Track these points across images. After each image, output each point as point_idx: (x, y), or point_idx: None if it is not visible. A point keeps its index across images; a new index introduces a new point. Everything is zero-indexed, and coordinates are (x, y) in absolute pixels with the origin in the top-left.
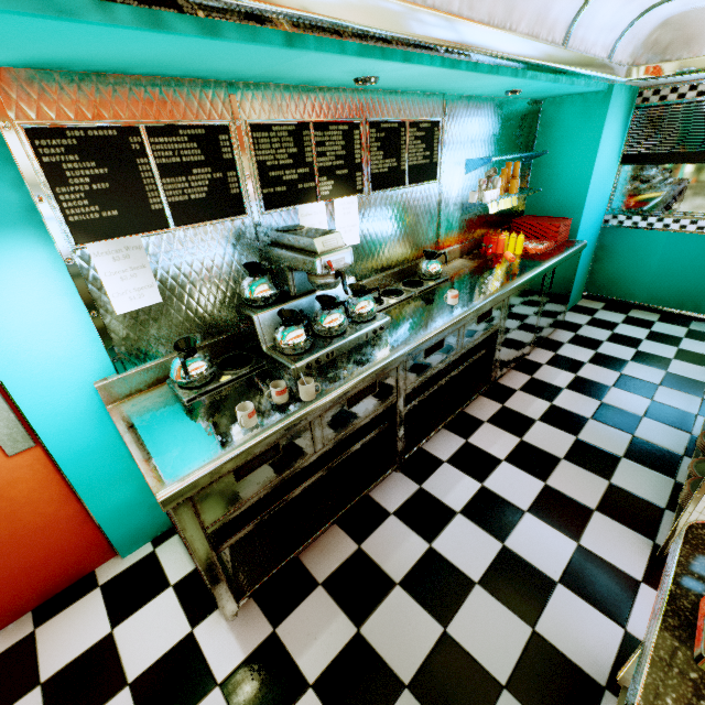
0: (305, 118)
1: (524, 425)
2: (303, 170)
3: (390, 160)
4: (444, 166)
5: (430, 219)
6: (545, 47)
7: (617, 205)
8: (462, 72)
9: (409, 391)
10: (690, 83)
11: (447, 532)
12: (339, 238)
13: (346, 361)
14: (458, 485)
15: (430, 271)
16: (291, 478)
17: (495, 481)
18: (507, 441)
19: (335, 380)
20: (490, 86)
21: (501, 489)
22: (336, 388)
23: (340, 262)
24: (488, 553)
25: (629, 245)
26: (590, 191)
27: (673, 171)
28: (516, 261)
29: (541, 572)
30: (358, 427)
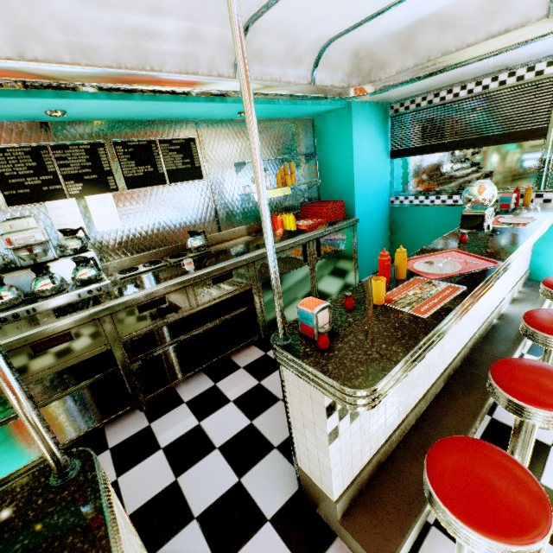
0: (43, 142)
1: (270, 370)
2: (46, 177)
3: (145, 167)
4: (211, 169)
5: (205, 208)
6: (208, 80)
7: (397, 189)
8: (139, 101)
9: (127, 340)
10: (421, 95)
11: (139, 466)
12: (32, 222)
13: (49, 316)
14: (180, 423)
15: (191, 246)
16: (0, 414)
17: (211, 420)
18: (247, 384)
19: (18, 330)
20: (216, 111)
21: (211, 427)
22: (10, 336)
23: (30, 239)
24: (157, 487)
25: (411, 218)
26: (358, 179)
27: (427, 160)
28: (283, 235)
29: (188, 507)
30: (57, 371)
